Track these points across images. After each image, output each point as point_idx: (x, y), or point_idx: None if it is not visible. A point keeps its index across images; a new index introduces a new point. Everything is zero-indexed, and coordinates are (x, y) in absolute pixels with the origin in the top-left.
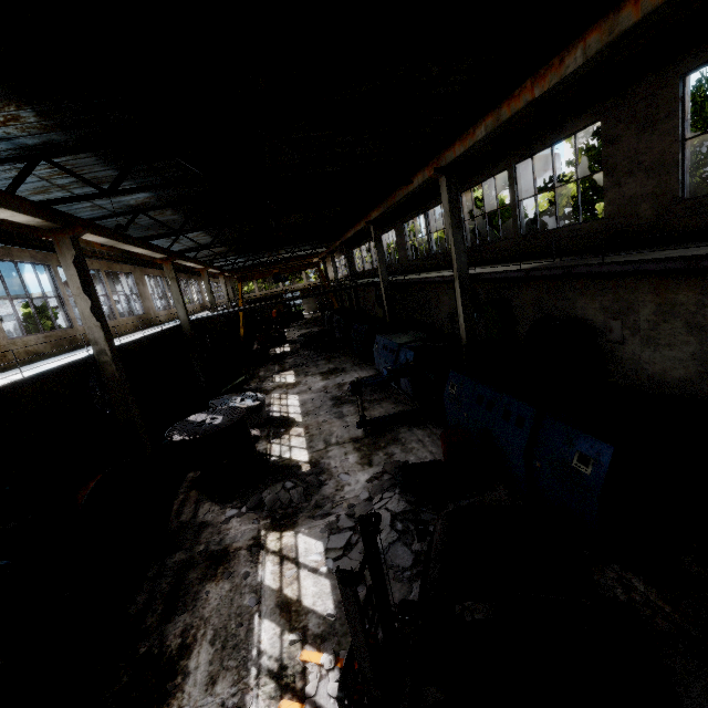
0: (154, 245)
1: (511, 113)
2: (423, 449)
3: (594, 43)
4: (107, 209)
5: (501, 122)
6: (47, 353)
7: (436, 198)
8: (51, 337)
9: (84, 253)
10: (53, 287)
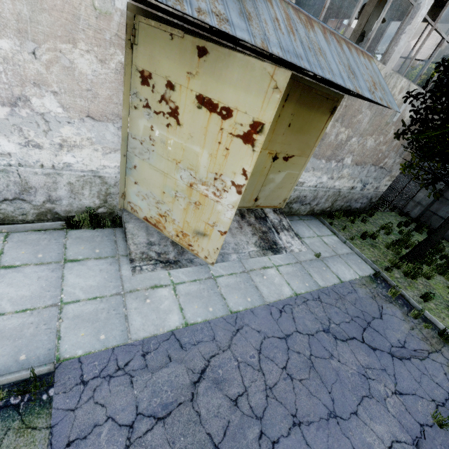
0: None
1: None
2: None
3: None
4: None
5: None
6: None
7: None
8: None
9: None
10: None
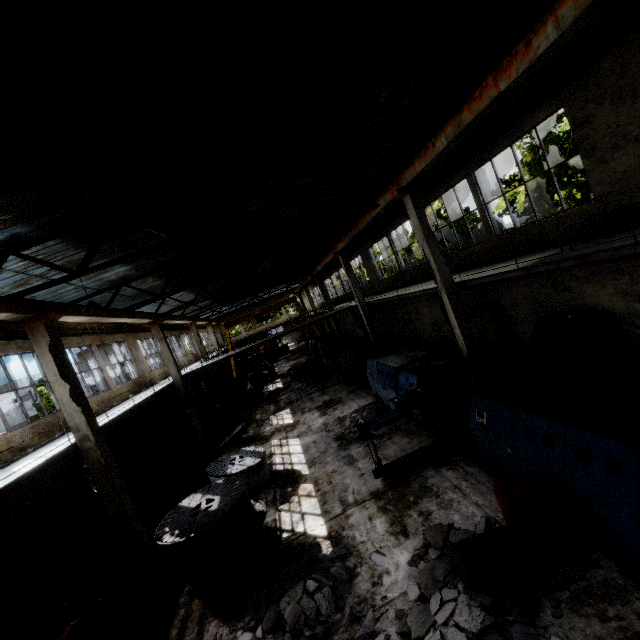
0: (139, 312)
1: (474, 115)
2: (465, 501)
3: (569, 12)
4: (91, 288)
5: (464, 126)
6: (34, 444)
7: (396, 220)
8: (39, 426)
9: (74, 332)
10: (42, 372)
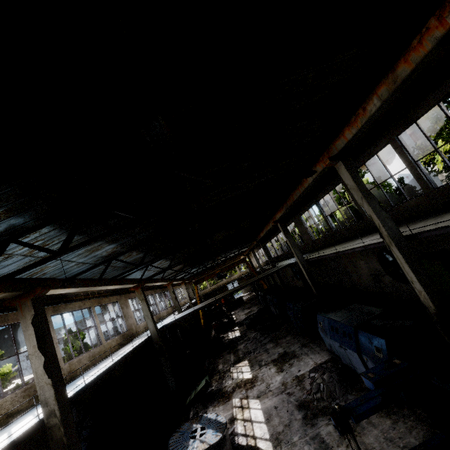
0: (125, 279)
1: (414, 64)
2: None
3: None
4: (89, 263)
5: (401, 80)
6: (22, 408)
7: (323, 190)
8: (31, 388)
9: (78, 298)
10: None
